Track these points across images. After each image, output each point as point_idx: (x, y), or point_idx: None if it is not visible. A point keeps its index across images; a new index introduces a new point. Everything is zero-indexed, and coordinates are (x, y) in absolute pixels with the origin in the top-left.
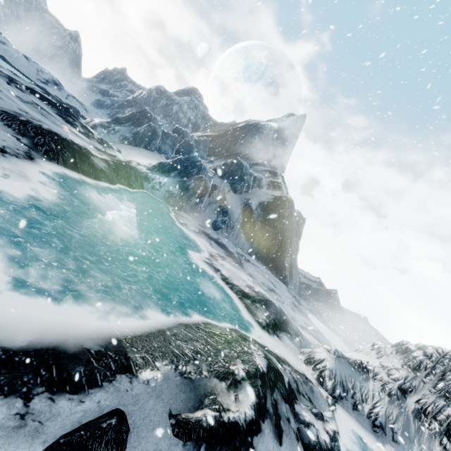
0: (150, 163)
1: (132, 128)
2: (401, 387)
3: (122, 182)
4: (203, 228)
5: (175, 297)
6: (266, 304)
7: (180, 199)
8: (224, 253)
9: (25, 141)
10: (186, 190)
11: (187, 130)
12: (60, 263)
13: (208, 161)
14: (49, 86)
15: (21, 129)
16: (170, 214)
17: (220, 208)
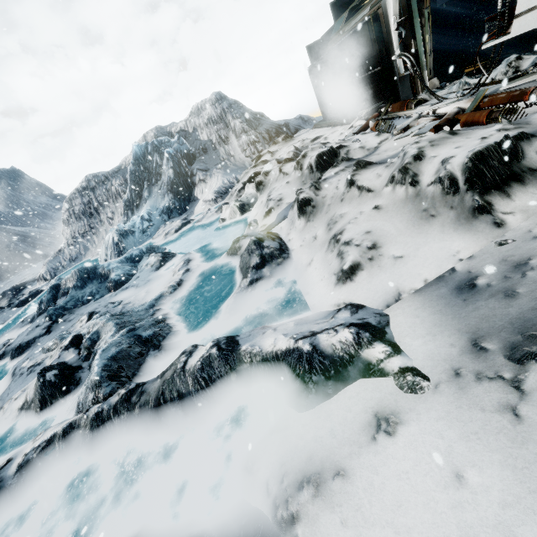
0: None
1: None
2: (72, 237)
3: None
4: None
5: None
6: (3, 296)
7: None
8: None
9: None
10: None
11: None
12: None
13: None
14: None
15: None
16: None
17: None
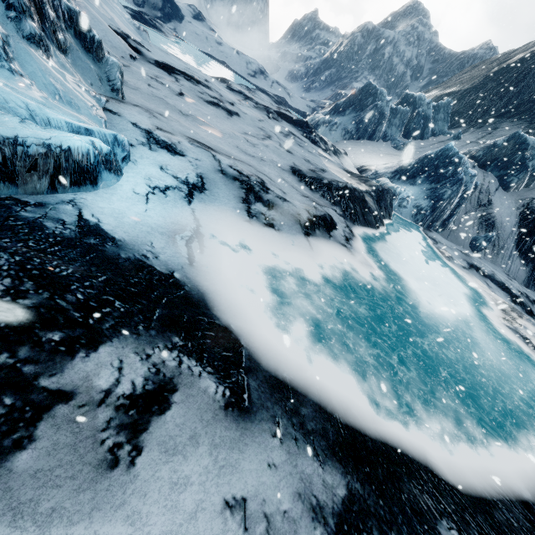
0: (387, 166)
1: (354, 115)
2: None
3: (383, 215)
4: (468, 258)
5: (524, 399)
6: None
7: (430, 215)
8: (507, 298)
9: (338, 210)
10: (439, 202)
11: (421, 94)
12: (449, 375)
13: (451, 137)
14: (257, 78)
15: (330, 196)
16: (429, 244)
17: (483, 219)
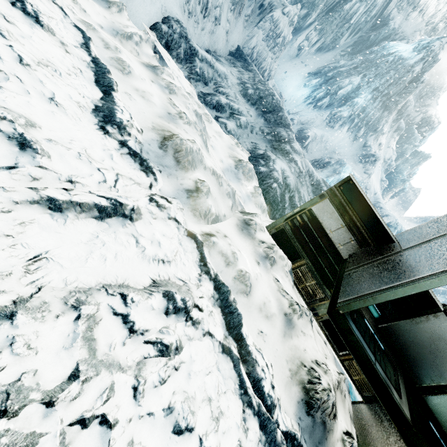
0: None
1: (444, 299)
2: None
3: None
4: None
5: None
6: None
7: None
8: None
9: None
10: None
11: None
12: None
13: None
14: None
15: None
16: None
17: None
